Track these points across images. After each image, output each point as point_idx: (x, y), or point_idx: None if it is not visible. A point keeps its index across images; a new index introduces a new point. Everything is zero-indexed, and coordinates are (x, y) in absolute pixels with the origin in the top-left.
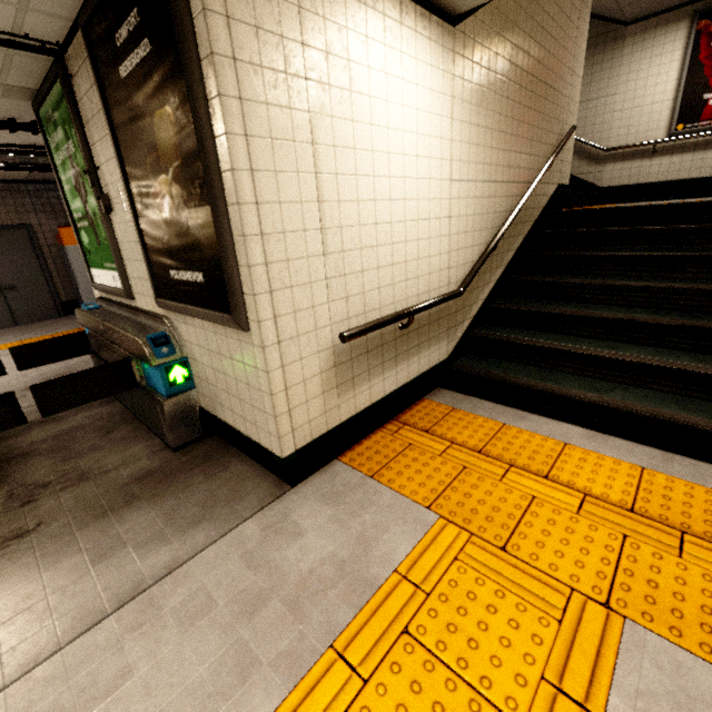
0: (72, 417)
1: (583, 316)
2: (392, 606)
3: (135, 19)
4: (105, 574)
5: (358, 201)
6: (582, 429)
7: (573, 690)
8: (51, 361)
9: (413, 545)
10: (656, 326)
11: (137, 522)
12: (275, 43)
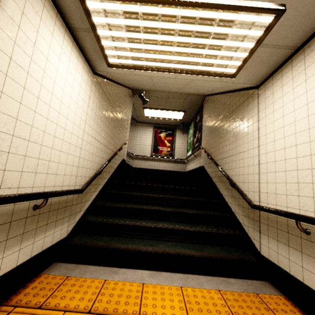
0: None
1: (140, 208)
2: None
3: None
4: None
5: (21, 104)
6: (148, 271)
7: None
8: None
9: None
10: (166, 212)
11: None
12: None
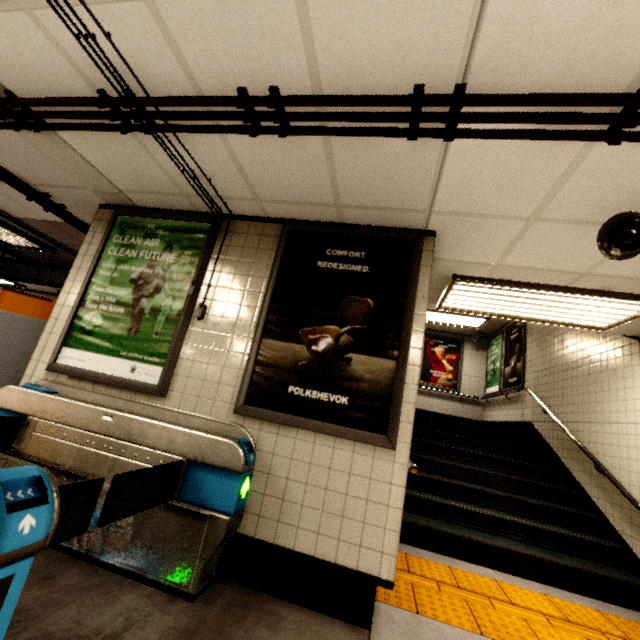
0: None
1: (453, 483)
2: None
3: (360, 255)
4: None
5: None
6: (491, 570)
7: None
8: None
9: None
10: (492, 495)
11: None
12: None
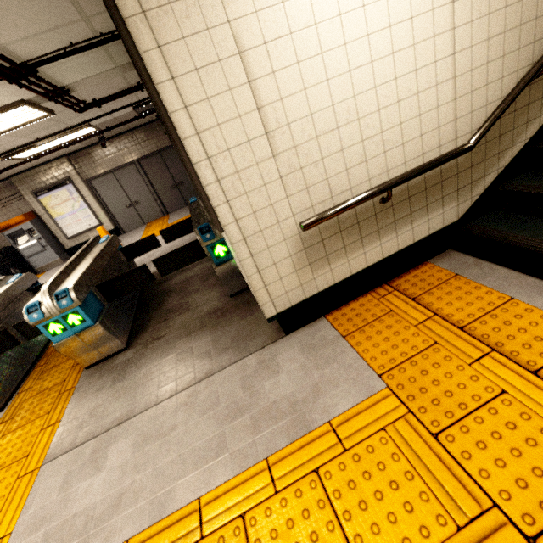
0: (193, 269)
1: None
2: (314, 448)
3: None
4: (180, 370)
5: (306, 89)
6: None
7: None
8: (179, 236)
9: (352, 405)
10: None
11: (201, 342)
12: None
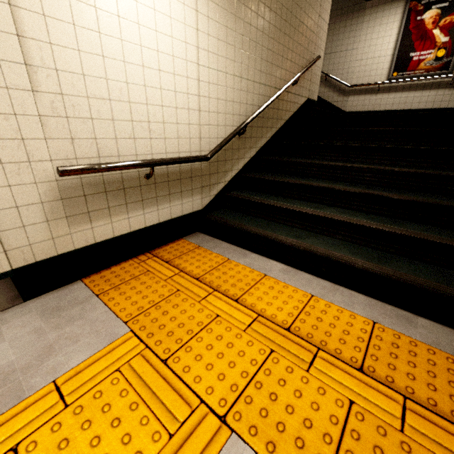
0: None
1: (300, 184)
2: (22, 419)
3: None
4: None
5: (80, 51)
6: (283, 265)
7: None
8: None
9: (89, 356)
10: (346, 193)
11: None
12: None
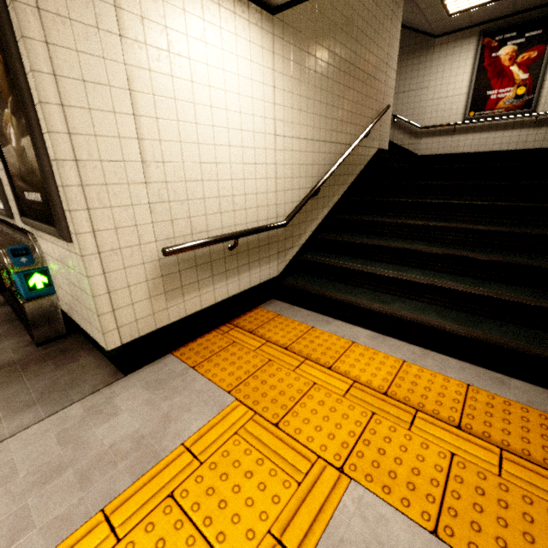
0: None
1: (380, 246)
2: (167, 474)
3: None
4: None
5: (181, 143)
6: (369, 332)
7: (290, 541)
8: None
9: (205, 423)
10: (429, 254)
11: None
12: (84, 2)
